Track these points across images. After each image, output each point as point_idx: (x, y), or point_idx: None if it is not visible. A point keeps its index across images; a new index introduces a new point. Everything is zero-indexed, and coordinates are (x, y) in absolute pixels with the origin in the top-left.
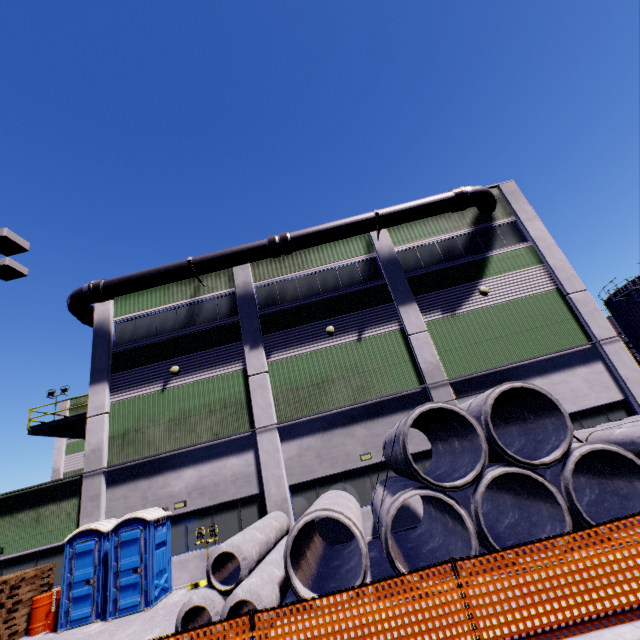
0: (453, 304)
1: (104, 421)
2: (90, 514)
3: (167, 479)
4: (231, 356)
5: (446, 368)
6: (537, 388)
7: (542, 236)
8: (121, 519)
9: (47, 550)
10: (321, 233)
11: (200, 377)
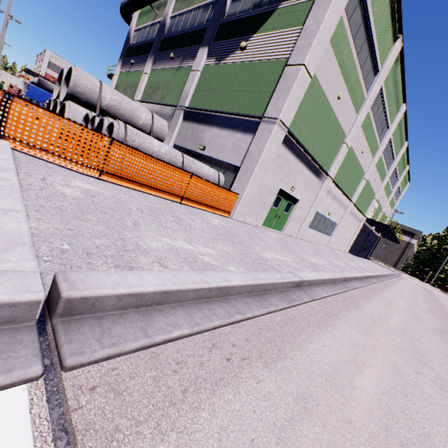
0: (224, 54)
1: (115, 79)
2: None
3: None
4: (146, 61)
5: (191, 101)
6: (72, 70)
7: None
8: None
9: None
10: None
11: (136, 69)
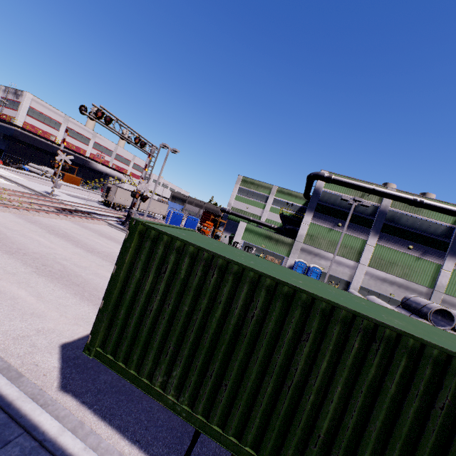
0: None
1: (307, 227)
2: (294, 253)
3: (320, 258)
4: (363, 232)
5: (446, 289)
6: None
7: None
8: (315, 266)
9: (276, 254)
10: (440, 209)
11: (347, 232)
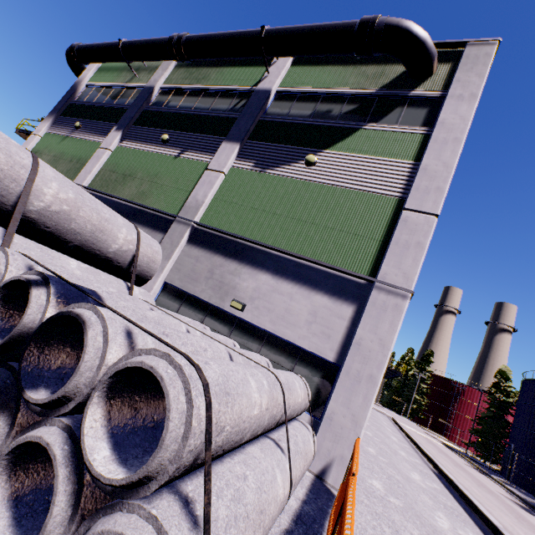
0: (272, 162)
1: (34, 139)
2: None
3: None
4: (107, 131)
5: (207, 214)
6: None
7: (454, 124)
8: None
9: None
10: (208, 39)
11: (85, 137)
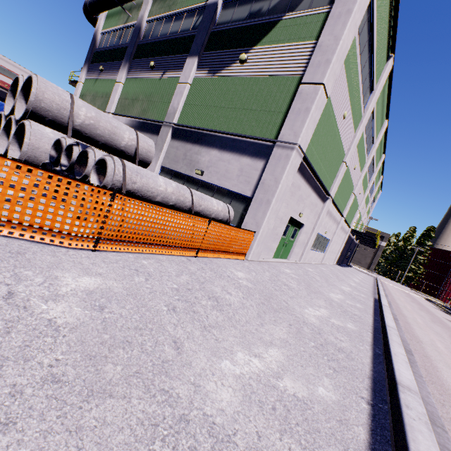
0: (219, 66)
1: (80, 86)
2: None
3: None
4: (119, 69)
5: (181, 117)
6: (33, 80)
7: None
8: None
9: None
10: None
11: (107, 77)
